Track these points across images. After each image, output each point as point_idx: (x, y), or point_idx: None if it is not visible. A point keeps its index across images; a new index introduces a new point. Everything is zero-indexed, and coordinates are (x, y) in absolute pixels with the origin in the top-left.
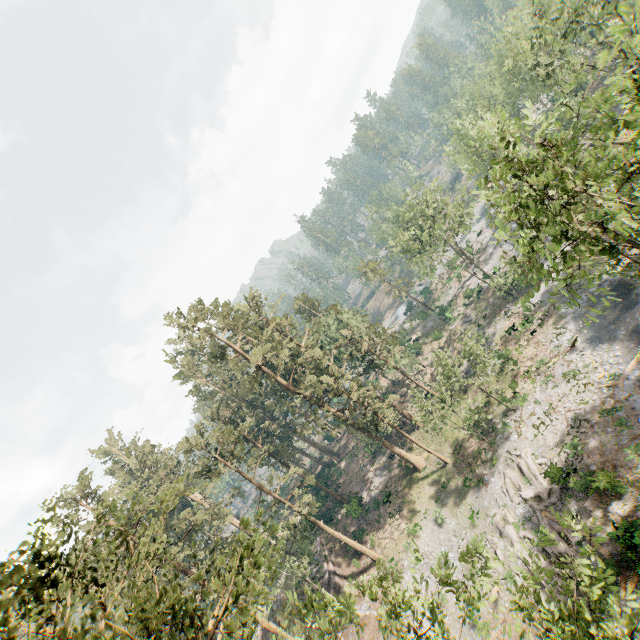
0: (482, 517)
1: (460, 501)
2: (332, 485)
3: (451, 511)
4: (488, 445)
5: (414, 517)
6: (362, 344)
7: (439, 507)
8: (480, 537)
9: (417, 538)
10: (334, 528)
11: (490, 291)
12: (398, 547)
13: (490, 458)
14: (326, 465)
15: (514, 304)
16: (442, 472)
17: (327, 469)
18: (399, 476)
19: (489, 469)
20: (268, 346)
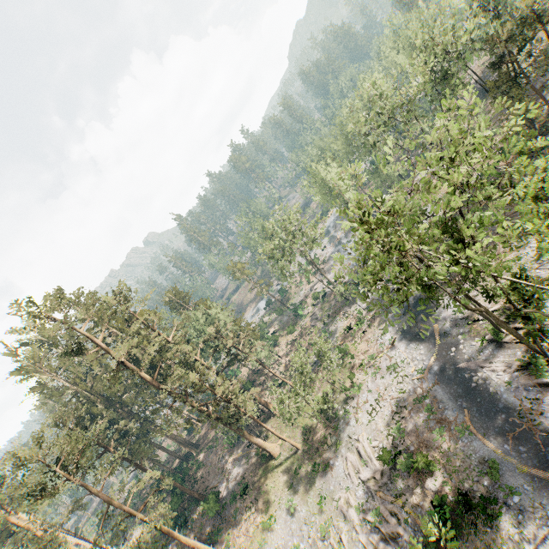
0: (329, 501)
1: (310, 486)
2: (189, 480)
3: (302, 497)
4: (333, 430)
5: (269, 508)
6: (228, 338)
7: (292, 494)
8: (327, 522)
9: (271, 531)
10: (188, 530)
11: (332, 295)
12: (253, 544)
13: (334, 442)
14: (184, 458)
15: (350, 307)
16: (294, 458)
17: (185, 463)
18: (256, 465)
19: (334, 453)
20: (133, 342)
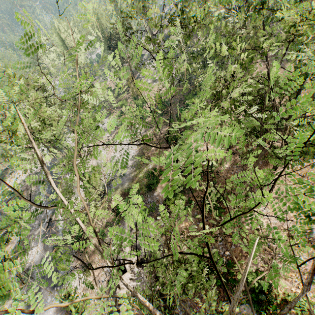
0: None
1: None
2: None
3: None
4: None
5: None
6: None
7: None
8: None
9: None
10: None
11: None
12: None
13: None
14: None
15: None
16: None
17: None
18: None
19: None
20: None
